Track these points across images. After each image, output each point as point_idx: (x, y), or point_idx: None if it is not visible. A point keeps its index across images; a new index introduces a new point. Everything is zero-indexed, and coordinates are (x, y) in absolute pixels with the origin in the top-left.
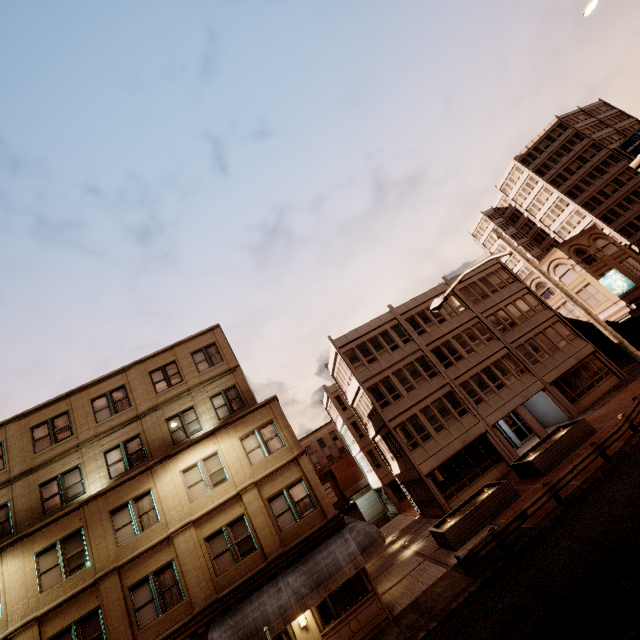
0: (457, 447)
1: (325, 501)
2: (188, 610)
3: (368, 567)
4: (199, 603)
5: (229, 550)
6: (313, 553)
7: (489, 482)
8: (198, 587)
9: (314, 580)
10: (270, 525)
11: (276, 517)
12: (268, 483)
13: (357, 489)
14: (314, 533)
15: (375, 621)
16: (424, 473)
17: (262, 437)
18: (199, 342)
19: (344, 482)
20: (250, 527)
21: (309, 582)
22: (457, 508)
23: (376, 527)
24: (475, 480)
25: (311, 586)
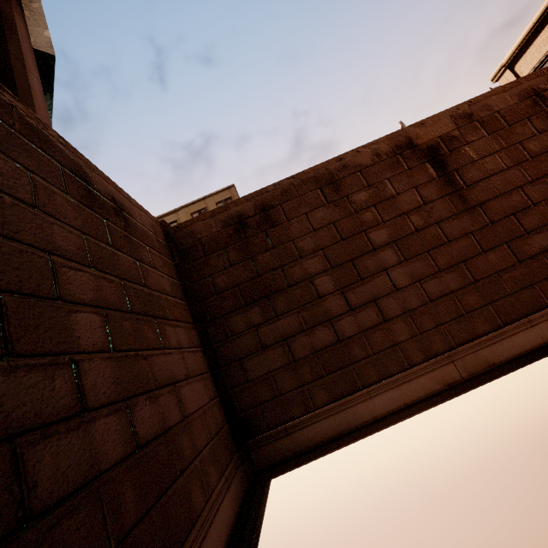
0: None
1: None
2: None
3: None
4: None
5: None
6: None
7: None
8: None
9: None
10: None
11: None
12: None
13: None
14: None
15: None
16: None
17: None
18: (221, 196)
19: None
20: None
21: None
22: None
23: None
24: None
25: None
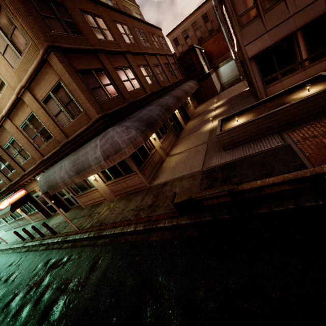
0: (316, 12)
1: (86, 106)
2: (35, 161)
3: (191, 124)
4: (37, 159)
5: (37, 135)
6: (82, 147)
7: (325, 73)
8: (32, 152)
9: (76, 169)
10: (52, 122)
11: (55, 116)
12: (36, 87)
13: (227, 57)
14: (84, 132)
15: (137, 186)
16: (249, 55)
17: (3, 32)
18: None
19: (218, 52)
20: (42, 122)
21: (73, 169)
22: (258, 103)
23: (135, 132)
24: (316, 61)
25: (74, 172)
